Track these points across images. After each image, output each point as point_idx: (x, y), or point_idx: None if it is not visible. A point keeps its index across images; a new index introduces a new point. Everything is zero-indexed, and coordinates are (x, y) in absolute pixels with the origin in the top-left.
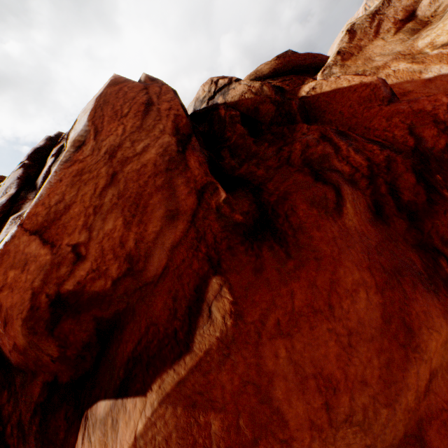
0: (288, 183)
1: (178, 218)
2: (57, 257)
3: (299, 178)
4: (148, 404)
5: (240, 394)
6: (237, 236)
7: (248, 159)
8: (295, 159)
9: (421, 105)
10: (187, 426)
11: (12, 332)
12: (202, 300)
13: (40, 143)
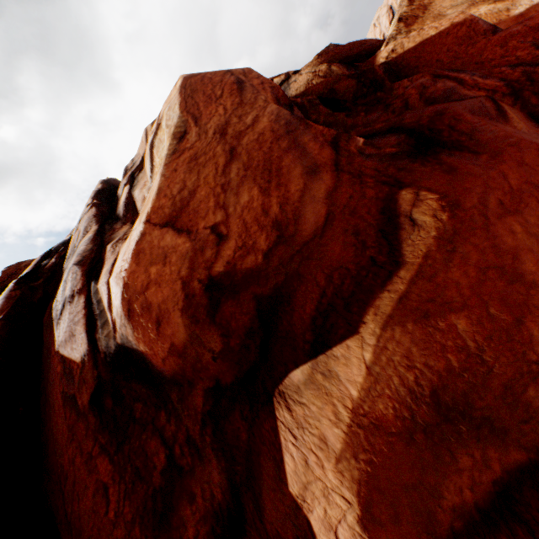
0: (430, 110)
1: (320, 172)
2: (197, 243)
3: (437, 106)
4: (367, 336)
5: (481, 284)
6: (402, 161)
7: (350, 130)
8: (414, 103)
9: (538, 19)
10: (426, 337)
11: (168, 331)
12: (396, 217)
13: (98, 187)
